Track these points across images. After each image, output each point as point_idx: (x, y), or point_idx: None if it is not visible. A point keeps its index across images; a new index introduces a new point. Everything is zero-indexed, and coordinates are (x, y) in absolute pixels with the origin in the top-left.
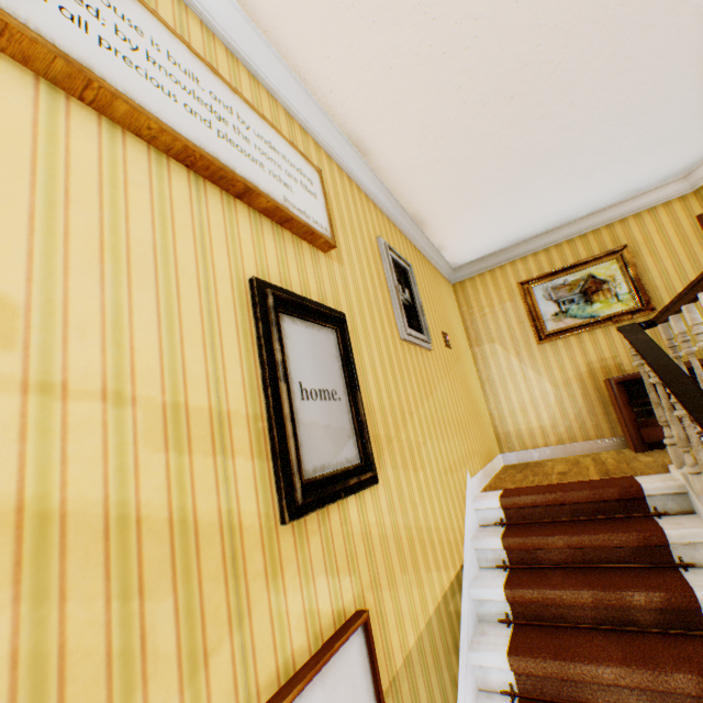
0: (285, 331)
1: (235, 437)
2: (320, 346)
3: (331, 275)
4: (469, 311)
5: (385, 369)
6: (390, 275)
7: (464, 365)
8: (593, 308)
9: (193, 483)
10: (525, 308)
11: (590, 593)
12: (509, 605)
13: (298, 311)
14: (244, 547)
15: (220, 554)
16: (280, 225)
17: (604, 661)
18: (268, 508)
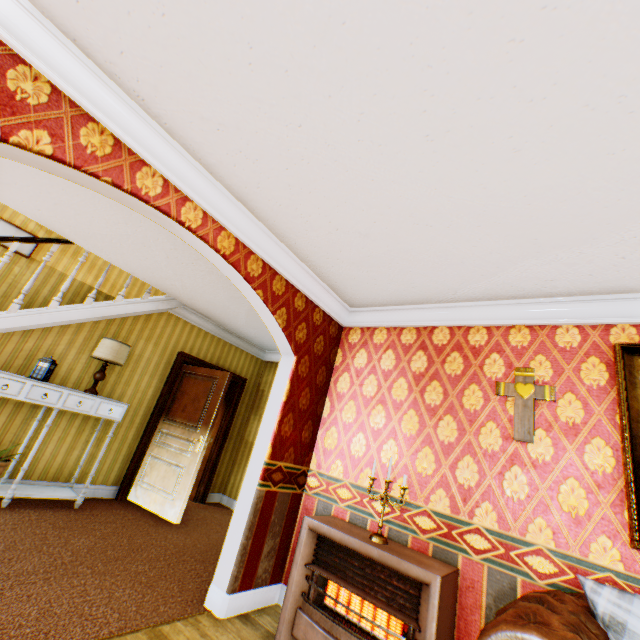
0: None
1: None
2: None
3: None
4: None
5: None
6: None
7: None
8: None
9: None
10: None
11: None
12: None
13: None
14: None
15: None
16: None
17: None
18: None
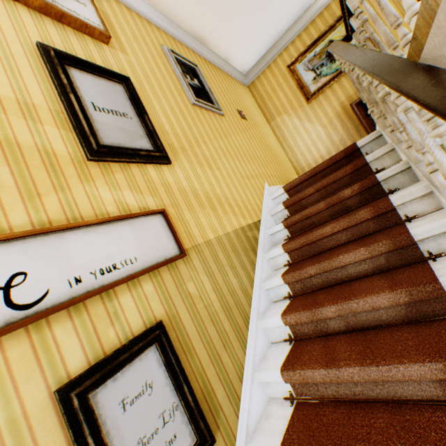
0: (73, 76)
1: (42, 117)
2: (108, 90)
3: (116, 58)
4: (262, 100)
5: (176, 116)
6: (176, 67)
7: (262, 132)
8: (336, 64)
9: (12, 128)
10: (294, 82)
11: (323, 202)
12: (287, 230)
13: (82, 67)
14: (59, 163)
15: (40, 161)
16: (60, 23)
17: (326, 225)
18: (76, 152)
